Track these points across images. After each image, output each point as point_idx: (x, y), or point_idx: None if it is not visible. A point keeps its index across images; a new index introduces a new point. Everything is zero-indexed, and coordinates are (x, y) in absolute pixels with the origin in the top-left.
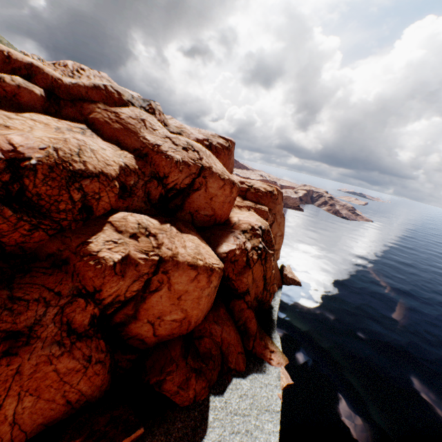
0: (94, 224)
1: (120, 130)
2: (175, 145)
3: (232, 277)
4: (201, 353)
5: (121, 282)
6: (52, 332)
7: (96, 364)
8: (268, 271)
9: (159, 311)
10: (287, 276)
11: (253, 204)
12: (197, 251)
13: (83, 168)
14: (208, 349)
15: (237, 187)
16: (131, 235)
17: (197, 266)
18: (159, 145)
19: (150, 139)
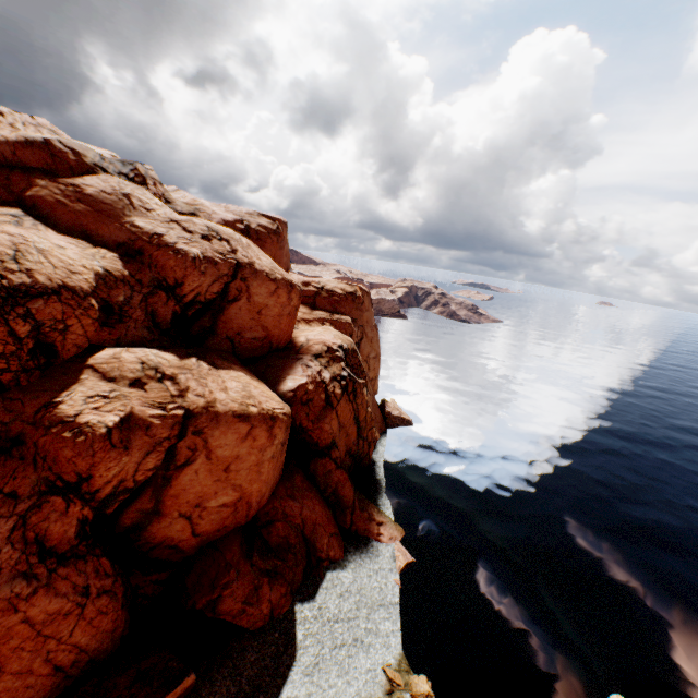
0: (63, 372)
1: (87, 214)
2: (189, 232)
3: (307, 426)
4: (273, 546)
5: (124, 459)
6: (11, 560)
7: (99, 598)
8: (362, 409)
9: (196, 495)
10: (392, 415)
11: (327, 314)
12: (246, 393)
13: (29, 282)
14: (284, 537)
15: (299, 290)
16: (132, 382)
17: (249, 415)
18: (161, 234)
19: (144, 226)
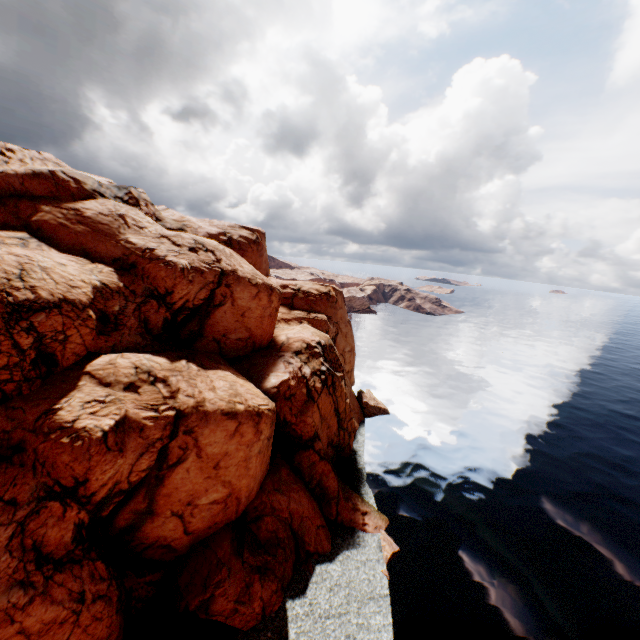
0: (62, 380)
1: (86, 234)
2: (177, 246)
3: (291, 420)
4: (263, 541)
5: (119, 461)
6: (9, 568)
7: (94, 603)
8: (341, 401)
9: (188, 493)
10: (369, 404)
11: (304, 313)
12: (233, 391)
13: (32, 297)
14: (273, 532)
15: (278, 293)
16: (126, 386)
17: (236, 413)
18: (153, 249)
19: (138, 242)
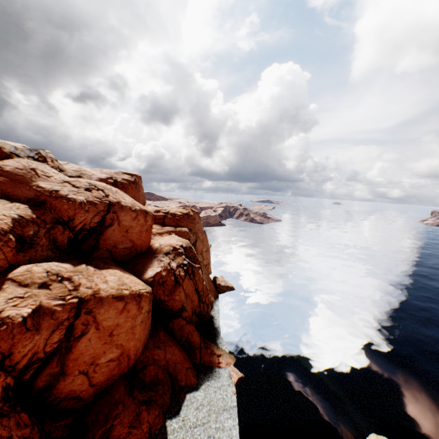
0: None
1: (6, 182)
2: (76, 187)
3: (164, 298)
4: (148, 383)
5: (36, 337)
6: None
7: None
8: (199, 283)
9: (90, 356)
10: (221, 285)
11: (173, 228)
12: (120, 282)
13: None
14: (155, 375)
15: (151, 215)
16: (40, 285)
17: (123, 296)
18: (58, 190)
19: (46, 186)
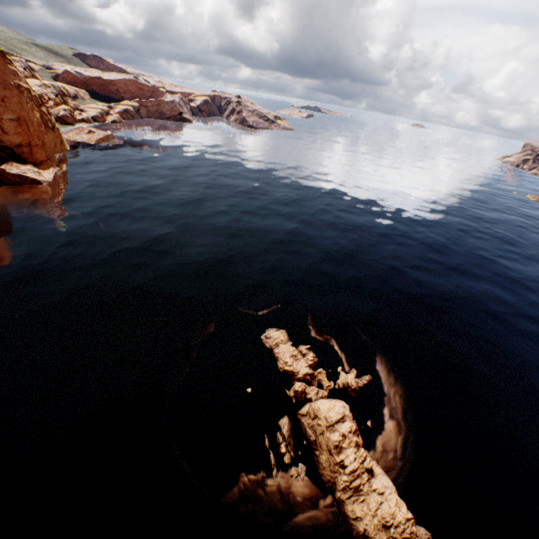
0: None
1: None
2: None
3: None
4: None
5: None
6: None
7: None
8: None
9: None
10: (7, 172)
11: None
12: None
13: None
14: None
15: None
16: None
17: None
18: None
19: None
